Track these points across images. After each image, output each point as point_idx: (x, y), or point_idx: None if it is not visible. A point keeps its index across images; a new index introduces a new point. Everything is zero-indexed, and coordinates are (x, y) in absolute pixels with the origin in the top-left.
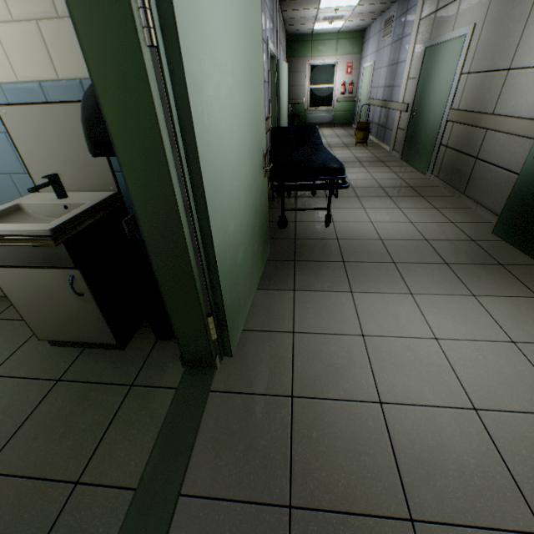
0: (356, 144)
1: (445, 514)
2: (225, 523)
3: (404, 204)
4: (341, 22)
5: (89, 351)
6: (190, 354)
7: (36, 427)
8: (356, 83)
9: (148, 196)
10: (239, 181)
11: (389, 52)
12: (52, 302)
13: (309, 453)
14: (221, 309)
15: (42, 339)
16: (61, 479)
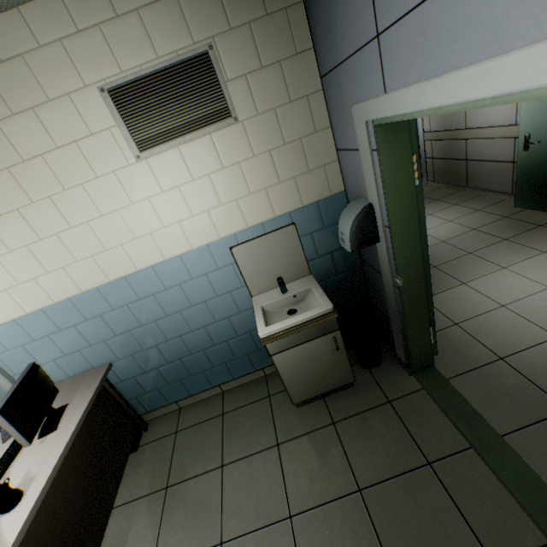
0: None
1: None
2: (542, 435)
3: (429, 210)
4: None
5: (330, 398)
6: (417, 361)
7: (358, 453)
8: None
9: (406, 260)
10: None
11: None
12: (313, 365)
13: (546, 381)
14: (431, 320)
15: (296, 402)
16: (416, 467)
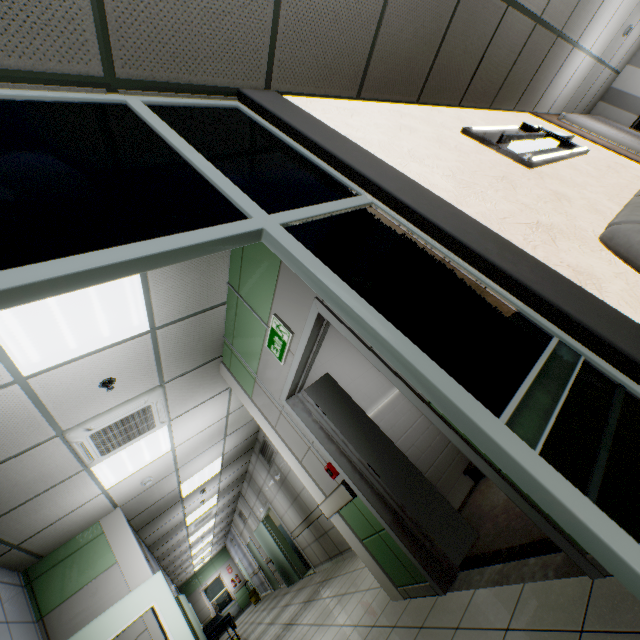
0: (256, 605)
1: (258, 636)
2: None
3: (269, 605)
4: (209, 556)
5: None
6: None
7: None
8: (240, 572)
9: None
10: (199, 631)
11: (240, 551)
12: None
13: None
14: None
15: None
16: None
